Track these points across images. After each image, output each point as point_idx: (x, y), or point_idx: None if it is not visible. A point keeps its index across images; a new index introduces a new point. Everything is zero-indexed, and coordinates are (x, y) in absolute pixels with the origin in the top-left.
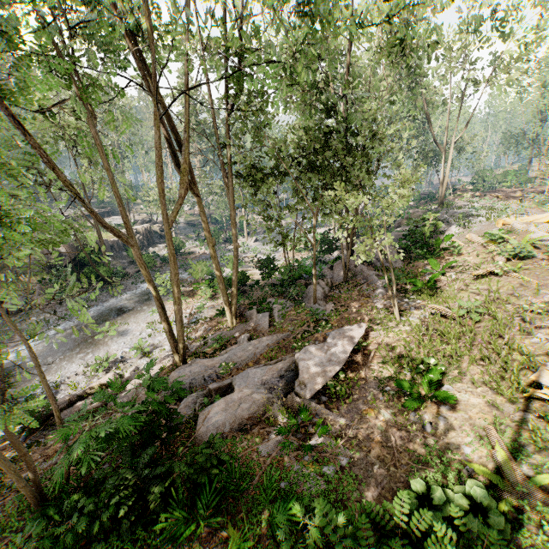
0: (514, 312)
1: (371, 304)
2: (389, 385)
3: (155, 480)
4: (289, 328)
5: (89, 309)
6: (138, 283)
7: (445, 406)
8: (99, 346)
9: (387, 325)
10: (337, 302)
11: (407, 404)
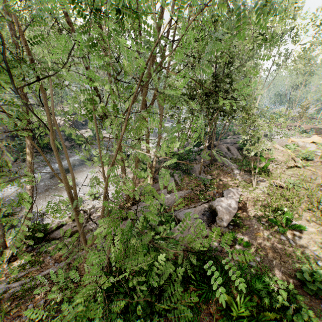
0: (316, 187)
1: (233, 177)
2: (263, 221)
3: None
4: (188, 187)
5: (46, 167)
6: (74, 153)
7: (297, 232)
8: (61, 191)
9: (248, 189)
10: (212, 175)
11: (281, 230)
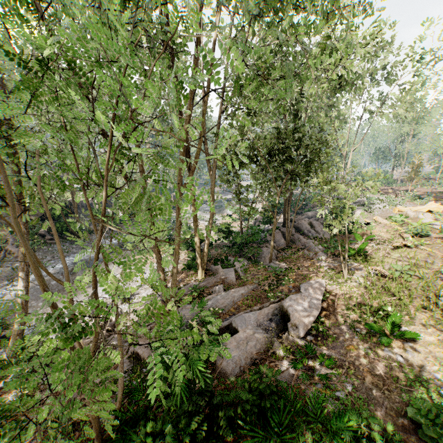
0: (433, 274)
1: (317, 265)
2: (359, 327)
3: (221, 406)
4: (254, 281)
5: None
6: (103, 239)
7: (408, 342)
8: (79, 293)
9: (338, 281)
10: (288, 262)
11: (383, 341)
